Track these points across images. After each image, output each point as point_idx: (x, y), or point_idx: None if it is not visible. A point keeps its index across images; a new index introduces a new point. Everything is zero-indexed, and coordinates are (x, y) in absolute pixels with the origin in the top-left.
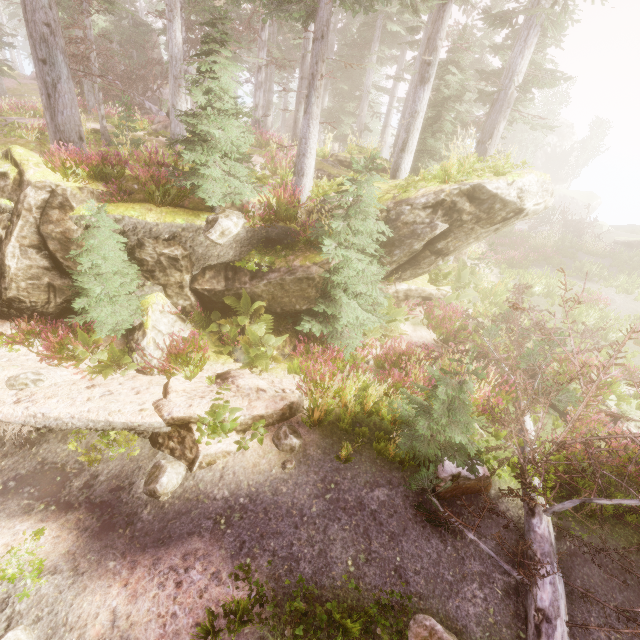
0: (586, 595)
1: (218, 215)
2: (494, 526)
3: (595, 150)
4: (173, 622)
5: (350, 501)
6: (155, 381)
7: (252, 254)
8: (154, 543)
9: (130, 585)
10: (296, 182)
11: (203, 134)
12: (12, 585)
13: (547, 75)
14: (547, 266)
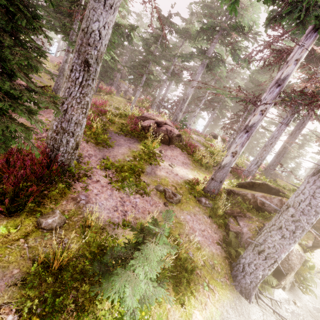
0: None
1: None
2: None
3: None
4: None
5: None
6: None
7: None
8: None
9: None
10: None
11: None
12: None
13: None
14: None
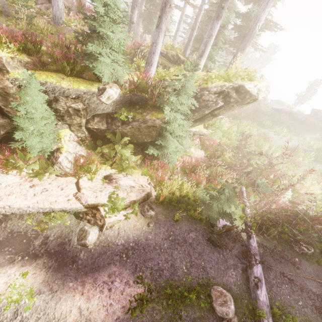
0: (270, 268)
1: (105, 86)
2: (237, 244)
3: (269, 60)
4: (111, 308)
5: (180, 239)
6: (69, 181)
7: (122, 109)
8: (91, 270)
9: (85, 294)
10: (147, 68)
11: (98, 32)
12: (17, 304)
13: (273, 25)
14: (248, 119)
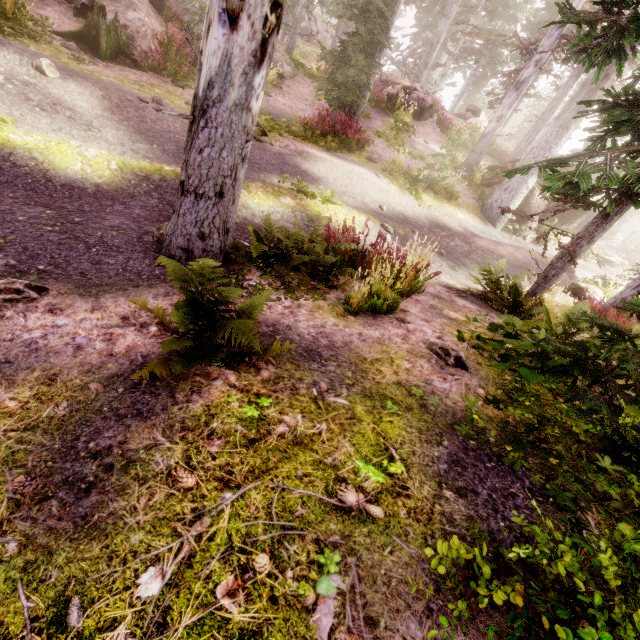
0: None
1: None
2: None
3: None
4: None
5: None
6: None
7: None
8: None
9: None
10: None
11: None
12: None
13: None
14: None
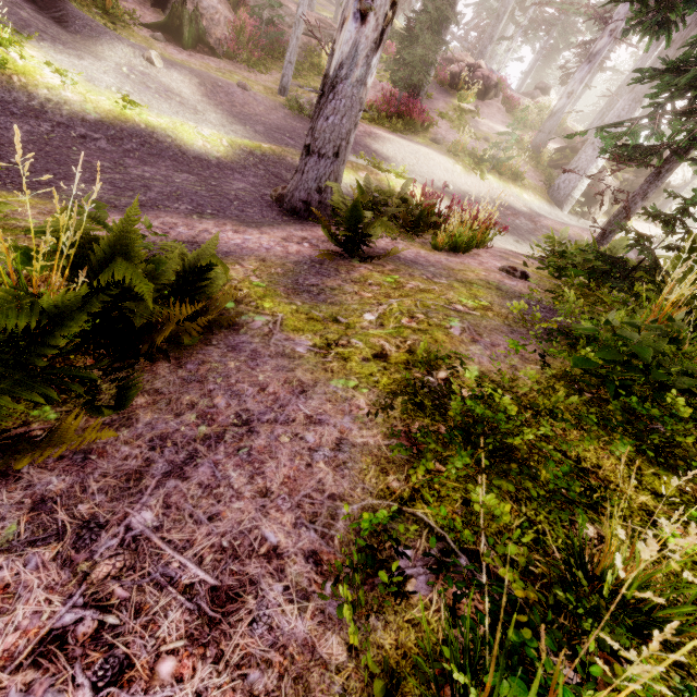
0: None
1: None
2: None
3: None
4: None
5: None
6: None
7: None
8: None
9: None
10: None
11: None
12: None
13: None
14: None
